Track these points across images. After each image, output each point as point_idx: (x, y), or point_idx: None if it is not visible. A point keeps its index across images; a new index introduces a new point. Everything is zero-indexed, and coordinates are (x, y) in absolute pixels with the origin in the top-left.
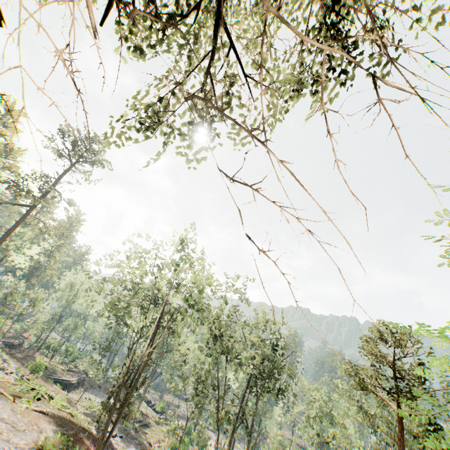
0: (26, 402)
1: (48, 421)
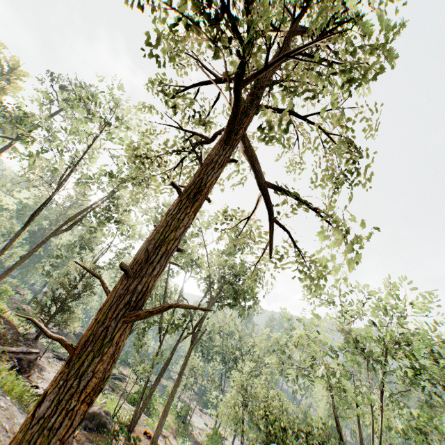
0: None
1: None
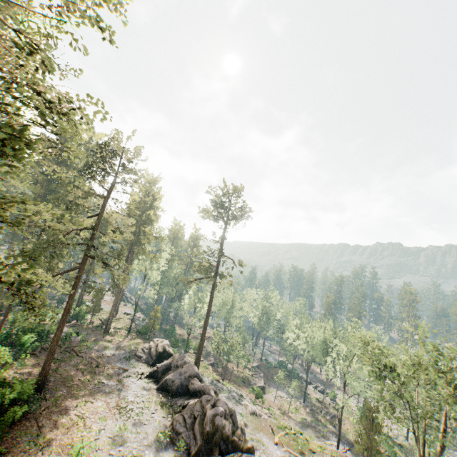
0: None
1: None
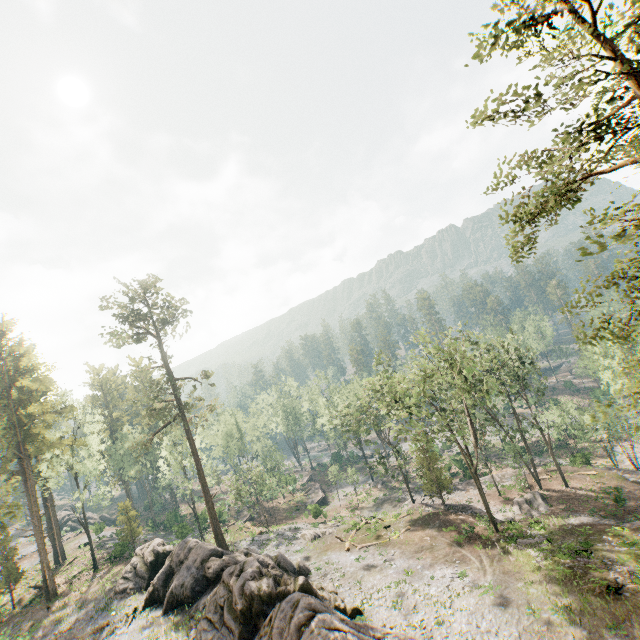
0: (395, 534)
1: (420, 530)
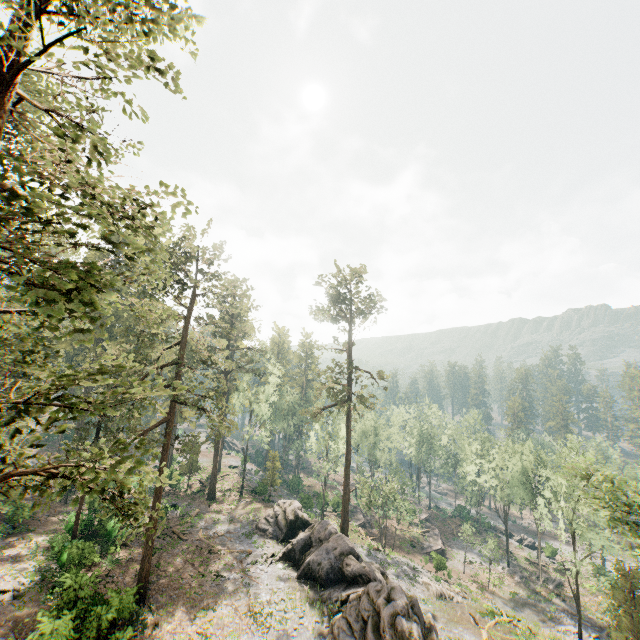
0: None
1: None
